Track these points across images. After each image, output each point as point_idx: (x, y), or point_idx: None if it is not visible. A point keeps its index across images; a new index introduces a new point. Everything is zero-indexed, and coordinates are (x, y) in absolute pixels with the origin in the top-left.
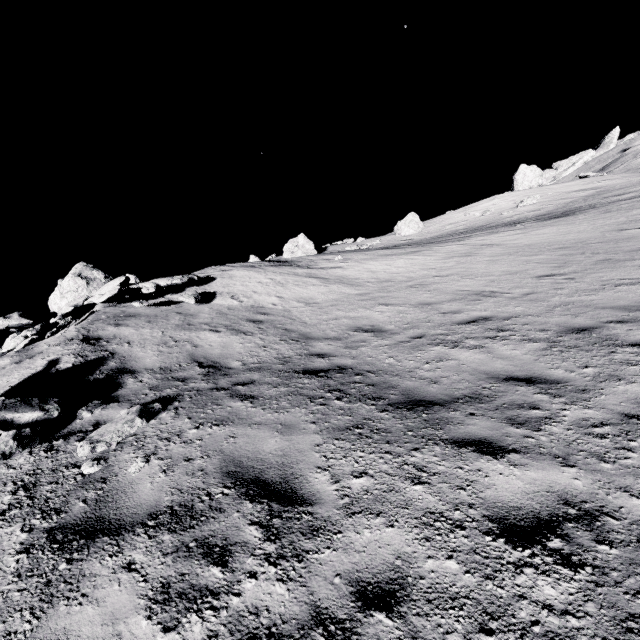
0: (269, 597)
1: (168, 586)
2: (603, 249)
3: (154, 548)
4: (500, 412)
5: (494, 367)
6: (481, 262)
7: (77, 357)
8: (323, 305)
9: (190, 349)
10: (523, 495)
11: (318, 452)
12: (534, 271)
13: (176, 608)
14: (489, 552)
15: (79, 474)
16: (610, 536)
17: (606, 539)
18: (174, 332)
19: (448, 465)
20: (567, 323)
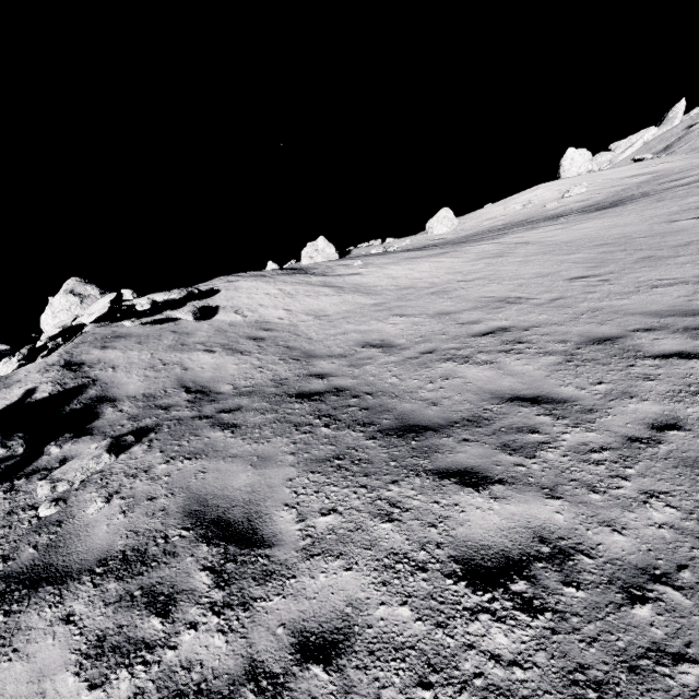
0: (205, 650)
1: (103, 639)
2: (647, 245)
3: (97, 598)
4: (496, 437)
5: (501, 385)
6: (512, 263)
7: (55, 385)
8: (333, 318)
9: (179, 373)
10: (497, 532)
11: (289, 487)
12: (567, 272)
13: (107, 663)
14: (447, 597)
15: (35, 517)
16: (580, 577)
17: (575, 580)
18: (164, 354)
19: (424, 499)
20: (590, 332)
